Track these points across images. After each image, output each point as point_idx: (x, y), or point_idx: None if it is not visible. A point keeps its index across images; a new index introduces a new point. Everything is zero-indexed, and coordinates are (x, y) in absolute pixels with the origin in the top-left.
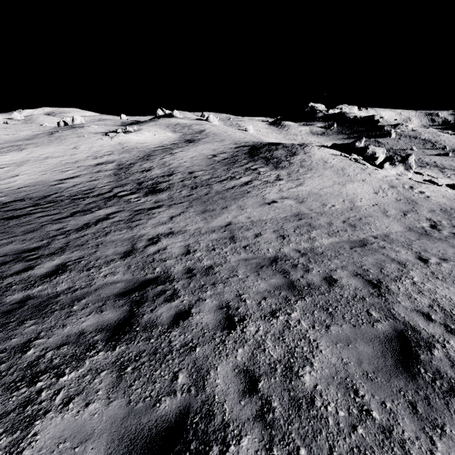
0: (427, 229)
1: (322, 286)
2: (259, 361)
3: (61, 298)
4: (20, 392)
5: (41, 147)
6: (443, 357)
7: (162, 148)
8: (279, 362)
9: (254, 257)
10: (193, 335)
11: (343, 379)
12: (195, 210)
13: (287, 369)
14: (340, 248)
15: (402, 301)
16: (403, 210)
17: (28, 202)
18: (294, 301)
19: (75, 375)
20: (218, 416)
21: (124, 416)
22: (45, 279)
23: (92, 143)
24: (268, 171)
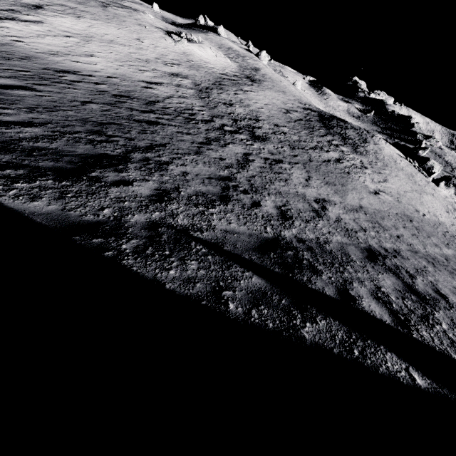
0: None
1: None
2: None
3: (328, 248)
4: (436, 330)
5: (100, 22)
6: None
7: (228, 77)
8: None
9: (414, 250)
10: None
11: None
12: (317, 178)
13: None
14: None
15: None
16: None
17: (139, 103)
18: None
19: (446, 326)
20: None
21: None
22: (287, 222)
23: (156, 41)
24: (350, 153)
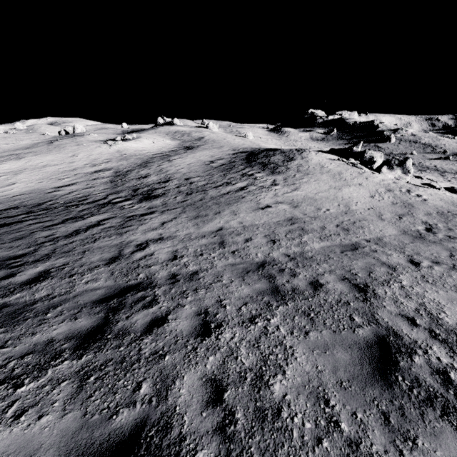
0: (422, 233)
1: (307, 290)
2: (229, 369)
3: (37, 305)
4: None
5: (40, 155)
6: (424, 364)
7: (160, 155)
8: (250, 371)
9: (241, 261)
10: (165, 342)
11: (315, 388)
12: (187, 216)
13: (257, 377)
14: (331, 252)
15: (388, 305)
16: (399, 214)
17: (21, 209)
18: (276, 307)
19: (34, 385)
20: (176, 428)
21: (76, 429)
22: (25, 286)
23: (91, 151)
24: (264, 176)
